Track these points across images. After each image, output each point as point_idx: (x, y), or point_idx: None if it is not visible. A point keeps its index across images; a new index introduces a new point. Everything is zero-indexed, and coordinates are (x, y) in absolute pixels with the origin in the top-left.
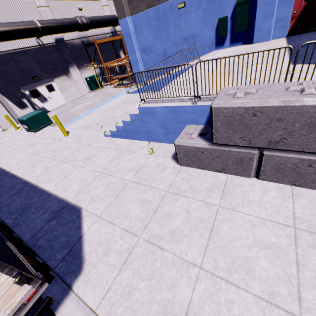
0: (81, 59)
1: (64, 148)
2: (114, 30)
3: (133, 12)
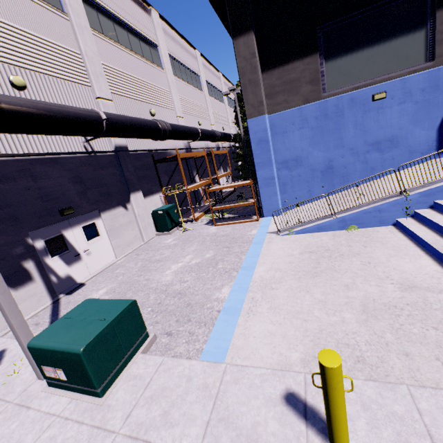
0: (148, 180)
1: None
2: (188, 146)
3: (273, 109)
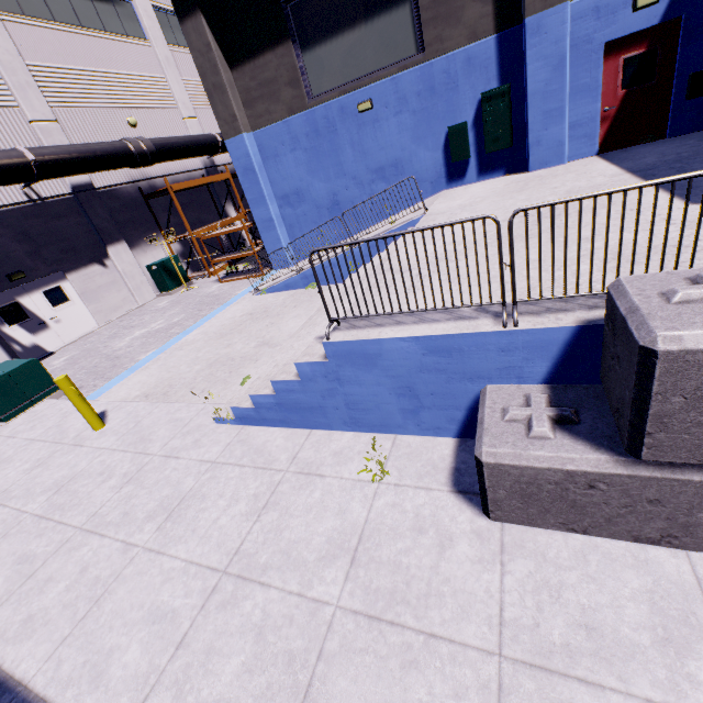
0: (137, 224)
1: (92, 473)
2: (210, 163)
3: (256, 123)
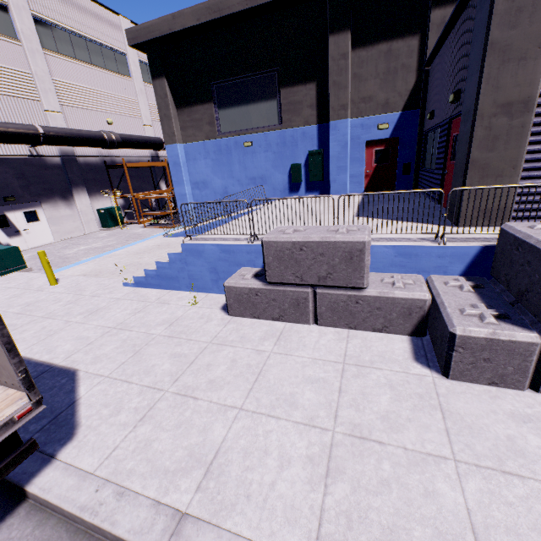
0: (97, 182)
1: (49, 300)
2: (156, 154)
3: (186, 139)
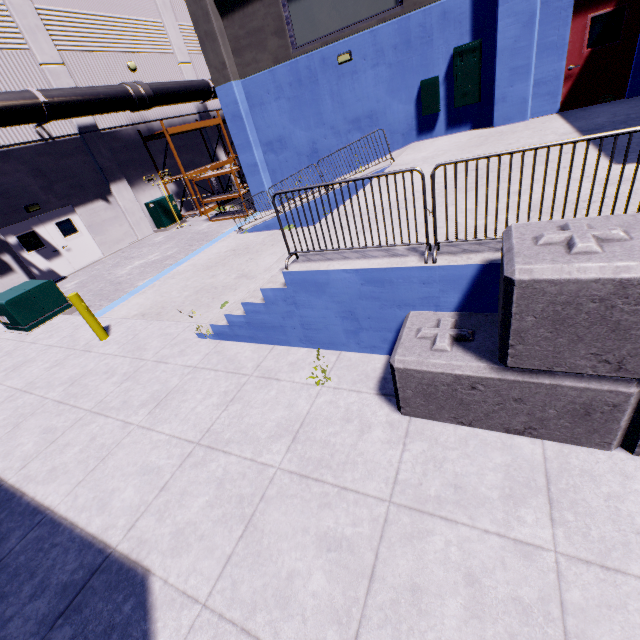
0: (136, 165)
1: (99, 372)
2: (203, 108)
3: (244, 71)
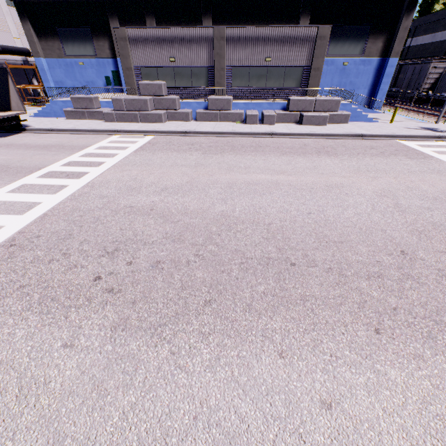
0: None
1: None
2: (26, 59)
3: (47, 56)
